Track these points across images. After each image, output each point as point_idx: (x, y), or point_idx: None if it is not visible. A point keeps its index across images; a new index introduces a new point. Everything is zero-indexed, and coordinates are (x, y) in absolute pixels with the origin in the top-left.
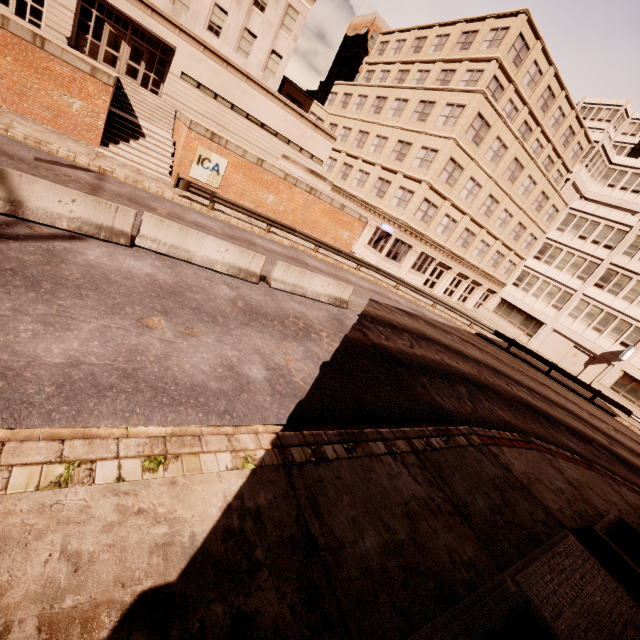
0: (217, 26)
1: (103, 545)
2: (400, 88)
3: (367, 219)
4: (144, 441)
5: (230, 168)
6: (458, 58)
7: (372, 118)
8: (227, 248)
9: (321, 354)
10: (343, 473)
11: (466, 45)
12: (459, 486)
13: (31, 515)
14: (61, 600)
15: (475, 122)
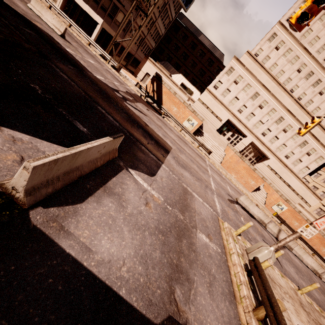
0: (288, 156)
1: None
2: None
3: None
4: None
5: (286, 210)
6: None
7: None
8: (314, 262)
9: None
10: None
11: None
12: None
13: None
14: None
15: None
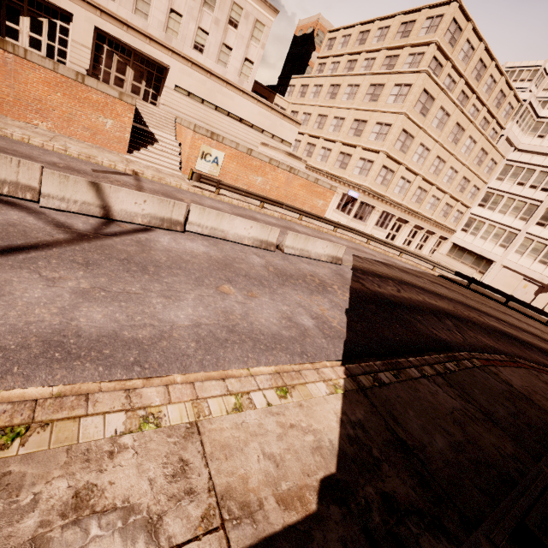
0: (201, 45)
1: (283, 449)
2: (351, 75)
3: (337, 188)
4: (269, 377)
5: (226, 159)
6: (400, 45)
7: (329, 103)
8: (251, 225)
9: (341, 303)
10: (400, 393)
11: (406, 33)
12: (481, 399)
13: (234, 430)
14: (279, 485)
15: (421, 97)
